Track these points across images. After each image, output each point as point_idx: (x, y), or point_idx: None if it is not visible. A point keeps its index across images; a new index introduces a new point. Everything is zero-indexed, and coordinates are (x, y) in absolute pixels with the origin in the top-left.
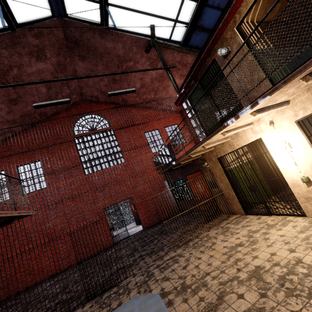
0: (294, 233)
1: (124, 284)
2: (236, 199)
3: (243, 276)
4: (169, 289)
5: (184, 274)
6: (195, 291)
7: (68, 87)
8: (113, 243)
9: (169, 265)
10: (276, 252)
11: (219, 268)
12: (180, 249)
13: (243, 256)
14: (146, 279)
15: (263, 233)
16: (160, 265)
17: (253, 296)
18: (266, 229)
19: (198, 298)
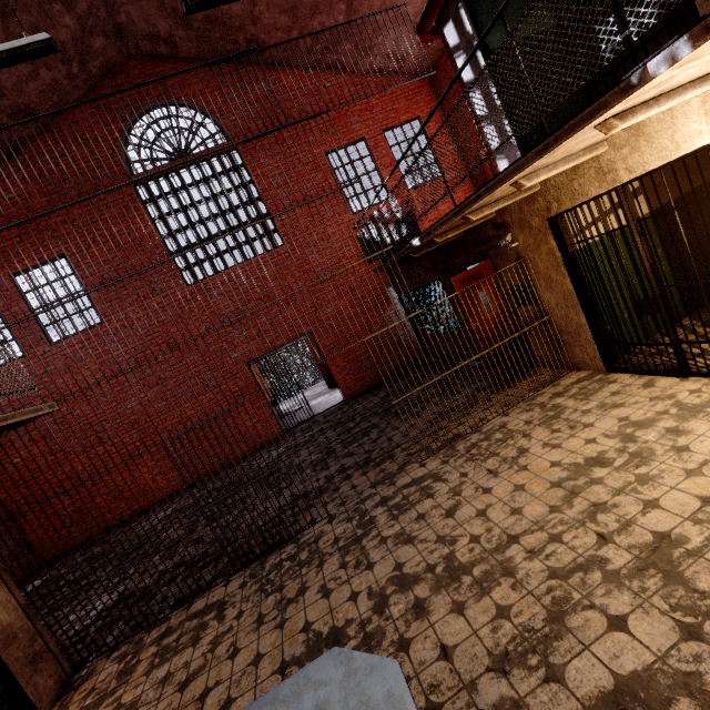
0: None
1: (309, 540)
2: (588, 333)
3: (619, 559)
4: (415, 568)
5: (450, 531)
6: (484, 585)
7: (64, 3)
8: (282, 433)
9: (412, 503)
10: None
11: (545, 527)
12: (434, 459)
13: (611, 496)
14: (357, 533)
15: (670, 432)
16: (388, 499)
17: (659, 630)
18: (676, 420)
19: (493, 607)
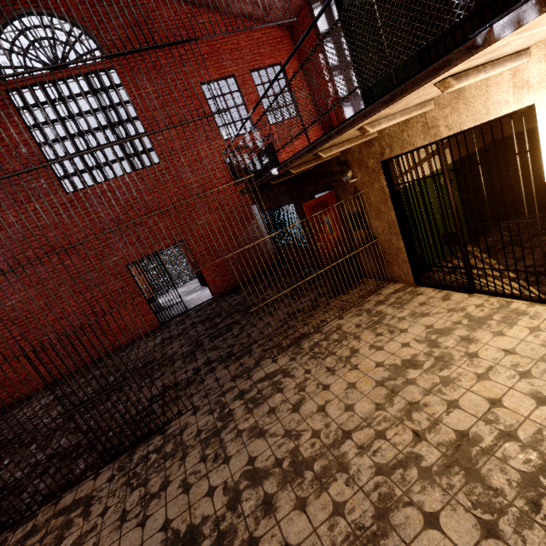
0: (537, 348)
1: (174, 432)
2: (404, 255)
3: (430, 456)
4: (265, 463)
5: (296, 425)
6: (323, 480)
7: None
8: (159, 325)
9: (265, 397)
10: (501, 397)
11: (372, 424)
12: (284, 356)
13: (422, 396)
14: (217, 425)
15: (463, 340)
16: (245, 392)
17: (464, 528)
18: (467, 330)
19: (331, 503)
